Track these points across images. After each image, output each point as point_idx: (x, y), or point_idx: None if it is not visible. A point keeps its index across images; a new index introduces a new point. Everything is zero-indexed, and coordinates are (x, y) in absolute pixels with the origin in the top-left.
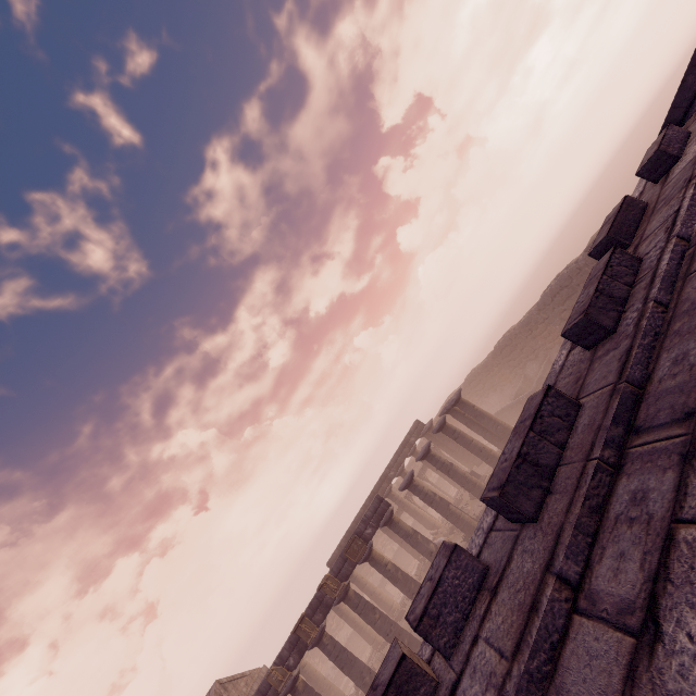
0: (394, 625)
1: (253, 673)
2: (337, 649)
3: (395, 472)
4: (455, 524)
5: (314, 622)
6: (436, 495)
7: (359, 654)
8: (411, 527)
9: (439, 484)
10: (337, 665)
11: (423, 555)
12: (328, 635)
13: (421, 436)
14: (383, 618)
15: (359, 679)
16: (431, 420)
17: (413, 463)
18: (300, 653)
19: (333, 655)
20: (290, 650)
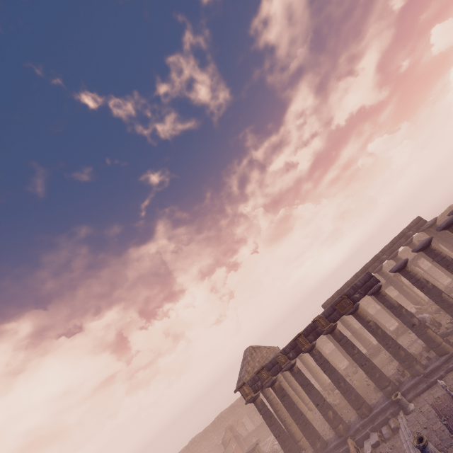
0: (368, 362)
1: (271, 348)
2: (322, 360)
3: (387, 256)
4: (444, 310)
5: (308, 340)
6: (428, 282)
7: (339, 360)
8: (396, 302)
9: (431, 271)
10: (321, 368)
11: (404, 324)
12: (317, 350)
13: (420, 231)
14: (360, 354)
15: (336, 382)
16: (435, 218)
17: (406, 251)
18: (297, 353)
19: (318, 362)
20: (291, 349)
